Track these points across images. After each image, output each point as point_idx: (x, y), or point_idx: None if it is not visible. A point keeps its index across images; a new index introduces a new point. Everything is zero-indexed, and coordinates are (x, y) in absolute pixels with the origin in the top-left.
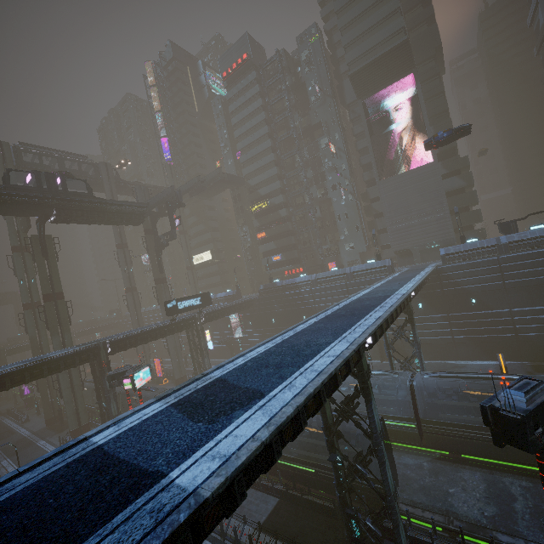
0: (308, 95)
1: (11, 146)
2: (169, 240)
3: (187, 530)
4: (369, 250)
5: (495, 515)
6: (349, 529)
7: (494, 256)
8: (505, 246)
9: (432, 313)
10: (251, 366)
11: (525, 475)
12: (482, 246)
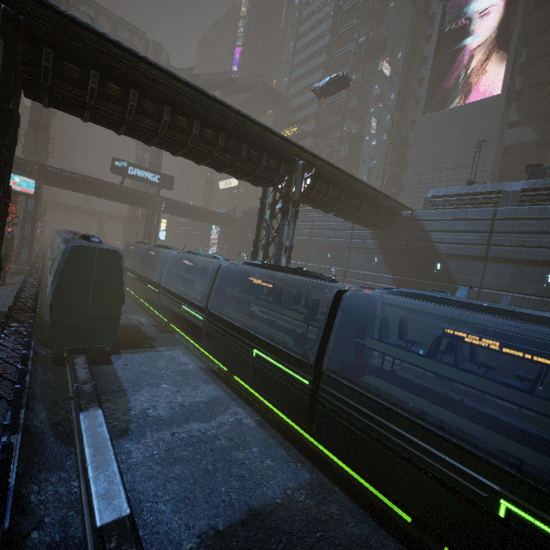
0: (389, 0)
1: None
2: None
3: None
4: None
5: (155, 416)
6: None
7: (492, 207)
8: (514, 193)
9: (384, 271)
10: None
11: (265, 418)
12: (483, 190)
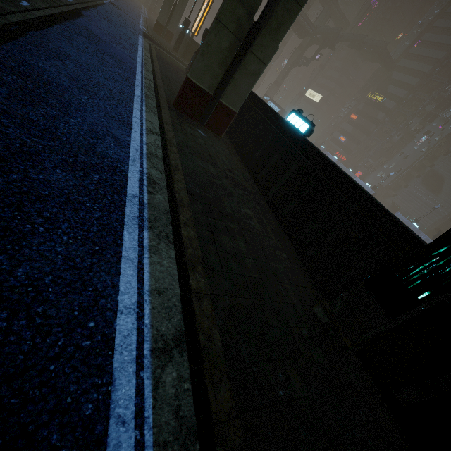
0: None
1: None
2: (303, 64)
3: None
4: (387, 189)
5: None
6: None
7: None
8: None
9: None
10: None
11: None
12: (412, 229)
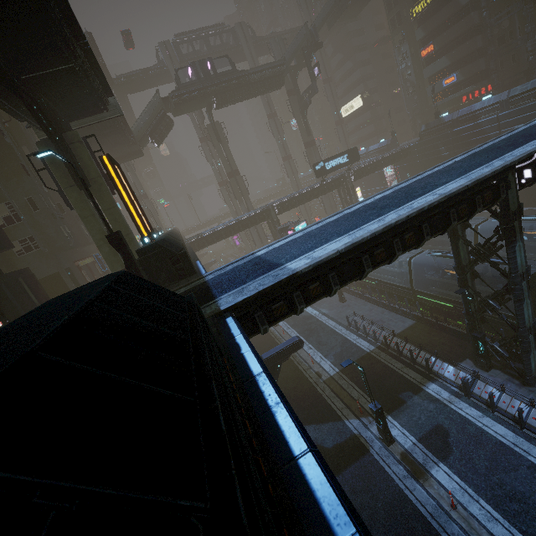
0: None
1: (171, 43)
2: (311, 97)
3: (298, 292)
4: None
5: None
6: (476, 348)
7: None
8: None
9: None
10: (361, 210)
11: None
12: None
